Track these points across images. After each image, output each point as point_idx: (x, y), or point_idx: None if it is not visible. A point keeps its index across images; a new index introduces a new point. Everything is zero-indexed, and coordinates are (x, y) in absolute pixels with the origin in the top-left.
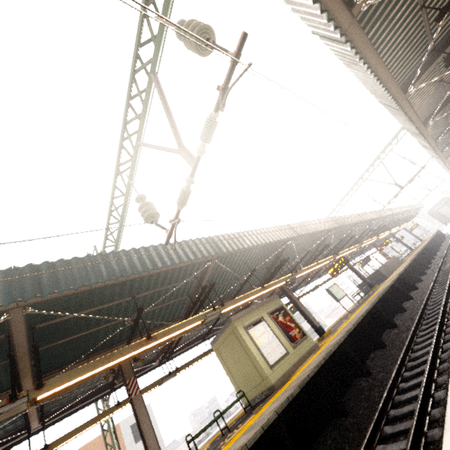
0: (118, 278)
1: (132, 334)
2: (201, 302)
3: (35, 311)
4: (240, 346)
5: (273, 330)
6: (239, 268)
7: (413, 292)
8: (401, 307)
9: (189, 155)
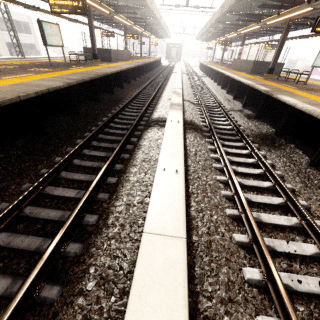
0: None
1: None
2: None
3: None
4: None
5: None
6: None
7: (117, 89)
8: (98, 98)
9: None
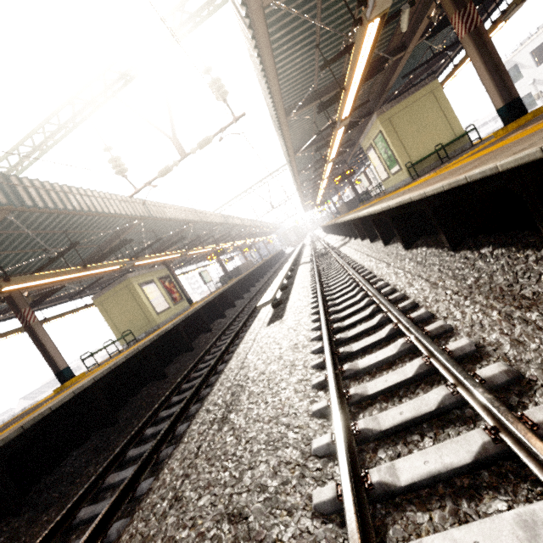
0: (86, 211)
1: (47, 266)
2: (109, 254)
3: (12, 218)
4: (133, 298)
5: (161, 291)
6: (145, 234)
7: (256, 283)
8: (248, 289)
9: (181, 146)
